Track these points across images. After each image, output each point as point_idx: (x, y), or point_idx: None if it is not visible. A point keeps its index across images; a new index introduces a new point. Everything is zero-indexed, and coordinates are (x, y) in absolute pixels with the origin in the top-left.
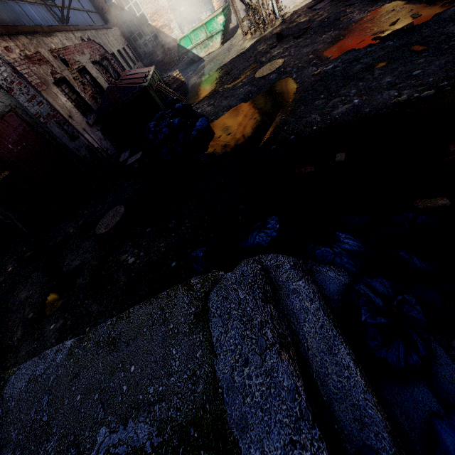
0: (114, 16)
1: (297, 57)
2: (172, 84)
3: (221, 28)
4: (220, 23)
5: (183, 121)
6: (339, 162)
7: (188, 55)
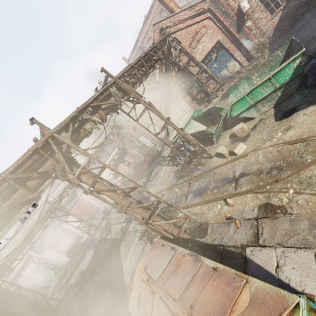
0: None
1: (59, 285)
2: None
3: (53, 273)
4: (52, 273)
5: None
6: None
7: (46, 287)
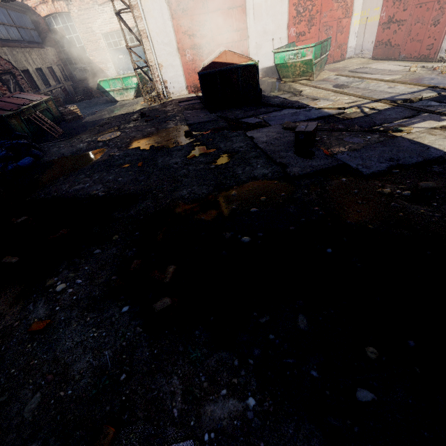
0: (54, 38)
1: (123, 137)
2: (67, 115)
3: (135, 86)
4: (134, 82)
5: (8, 155)
6: (17, 222)
7: (106, 95)
